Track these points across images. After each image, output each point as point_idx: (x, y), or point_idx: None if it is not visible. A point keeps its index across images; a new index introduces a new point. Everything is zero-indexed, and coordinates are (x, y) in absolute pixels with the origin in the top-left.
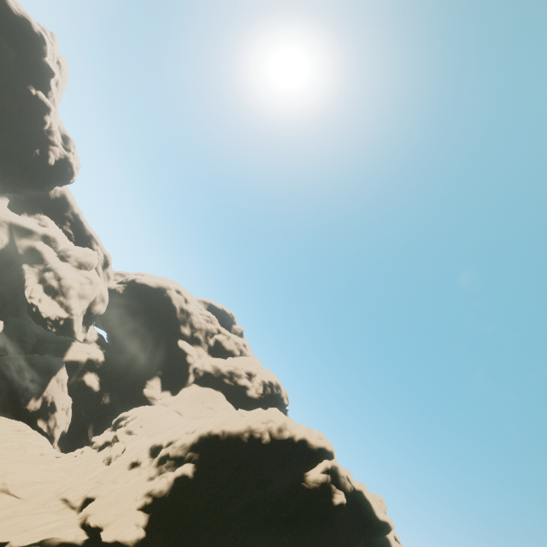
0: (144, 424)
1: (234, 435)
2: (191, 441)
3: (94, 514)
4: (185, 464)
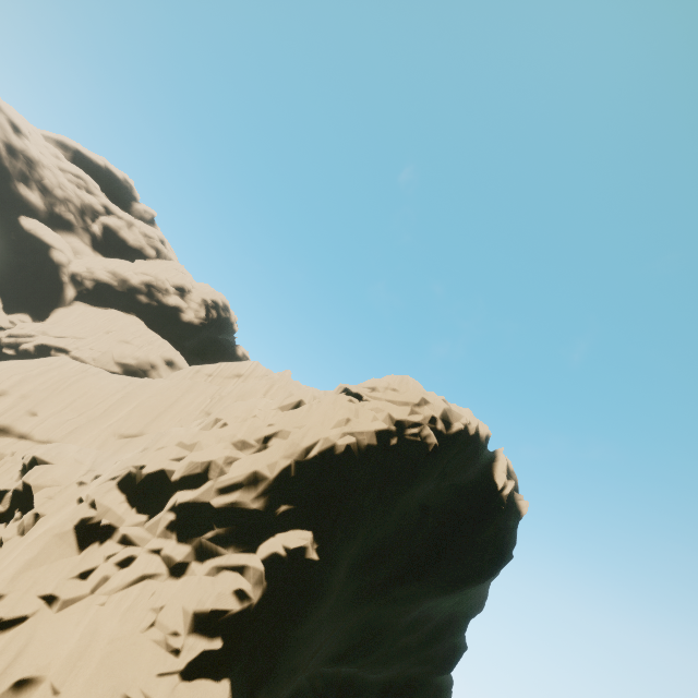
0: (37, 407)
1: (375, 448)
2: (275, 476)
3: None
4: (289, 536)
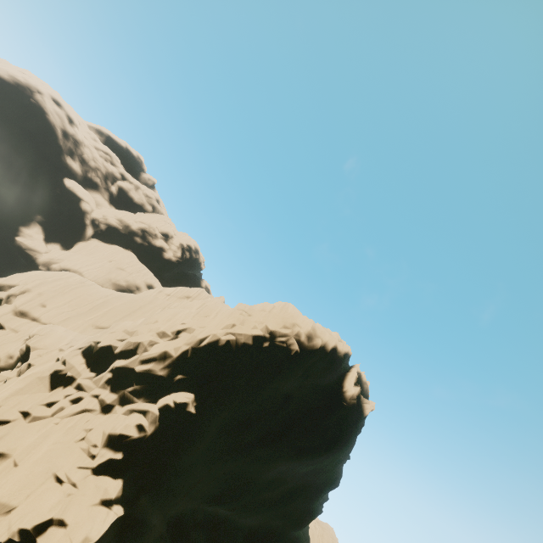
0: (47, 302)
1: (250, 346)
2: (177, 356)
3: (3, 517)
4: (178, 395)
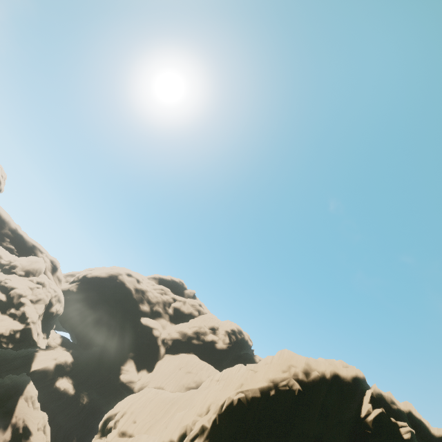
0: (136, 418)
1: (259, 399)
2: (210, 426)
3: None
4: None
